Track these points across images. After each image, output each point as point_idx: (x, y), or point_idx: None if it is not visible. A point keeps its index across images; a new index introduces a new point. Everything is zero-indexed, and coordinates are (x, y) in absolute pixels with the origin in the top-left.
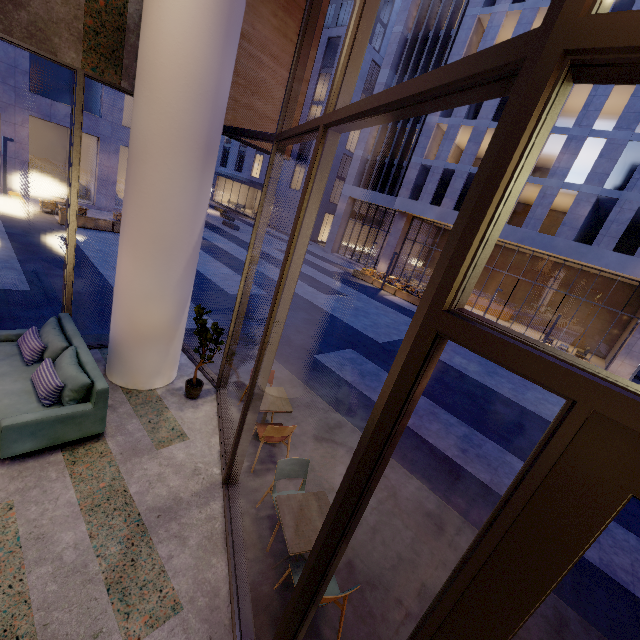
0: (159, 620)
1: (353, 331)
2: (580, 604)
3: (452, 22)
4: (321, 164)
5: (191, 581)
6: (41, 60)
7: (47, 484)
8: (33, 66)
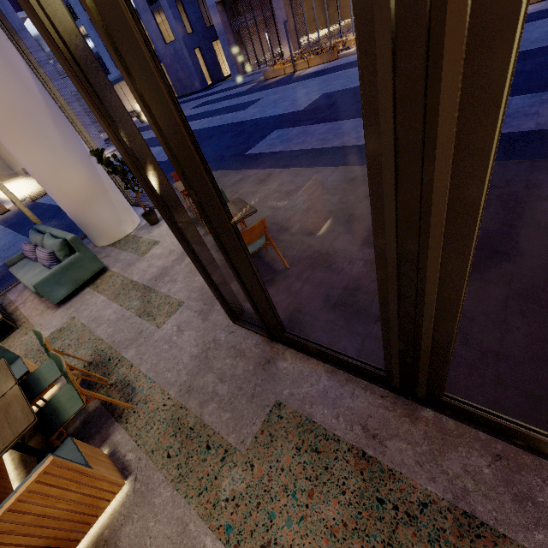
0: (173, 312)
1: (275, 118)
2: None
3: None
4: None
5: (185, 292)
6: None
7: (87, 302)
8: None
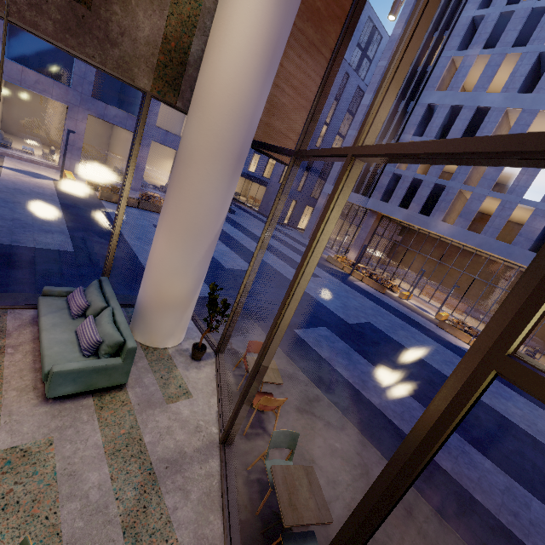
0: None
1: (327, 311)
2: None
3: (429, 61)
4: (345, 185)
5: (192, 535)
6: (102, 73)
7: (80, 425)
8: (95, 77)
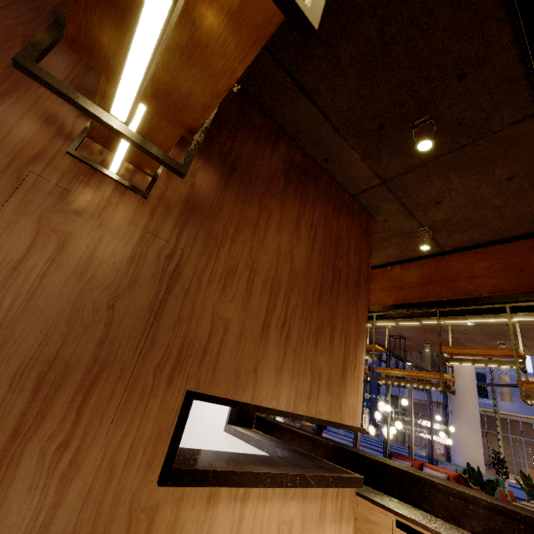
0: None
1: None
2: None
3: None
4: None
5: None
6: None
7: None
8: None
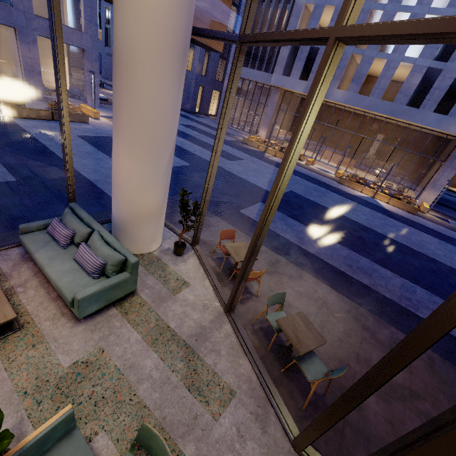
0: (226, 402)
1: (258, 188)
2: (431, 348)
3: None
4: (327, 75)
5: (233, 376)
6: None
7: (117, 331)
8: None
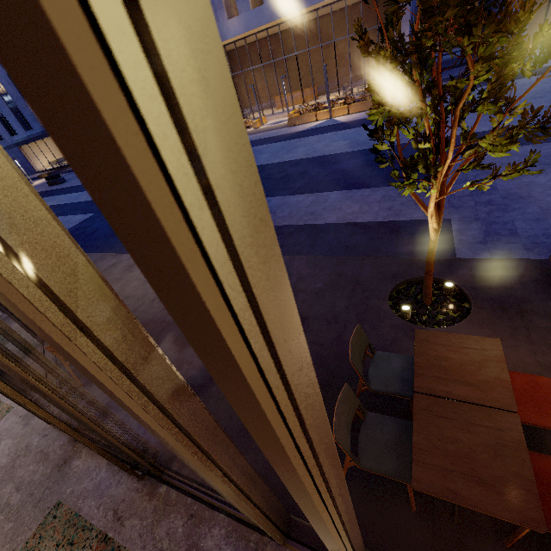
0: None
1: None
2: (312, 250)
3: None
4: None
5: None
6: None
7: None
8: None
